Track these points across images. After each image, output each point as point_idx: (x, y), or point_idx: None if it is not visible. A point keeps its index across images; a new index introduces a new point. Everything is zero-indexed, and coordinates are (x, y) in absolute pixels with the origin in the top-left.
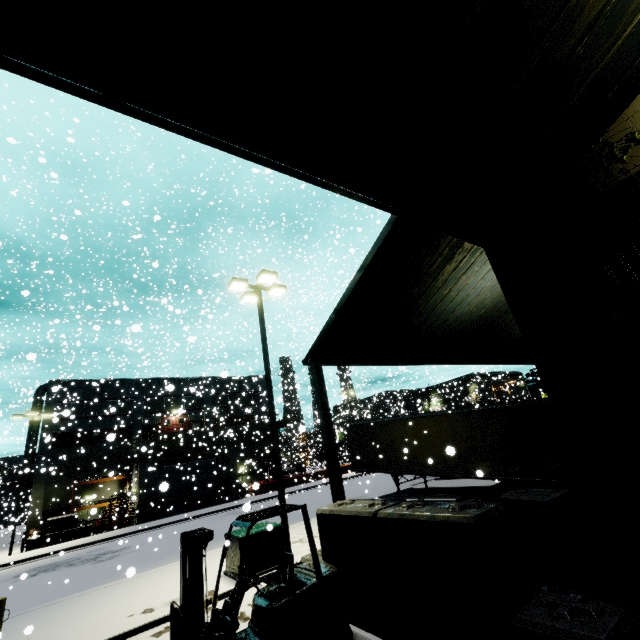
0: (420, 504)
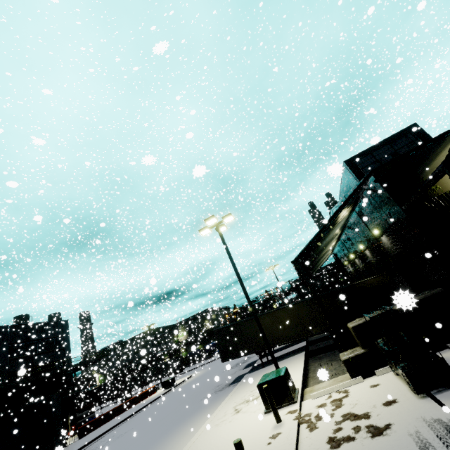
0: None
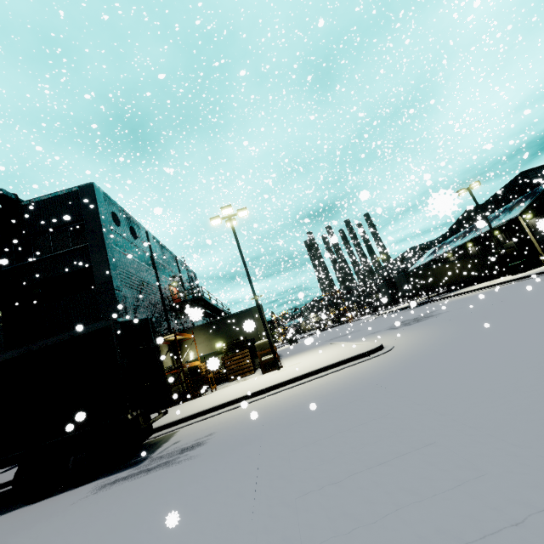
0: None
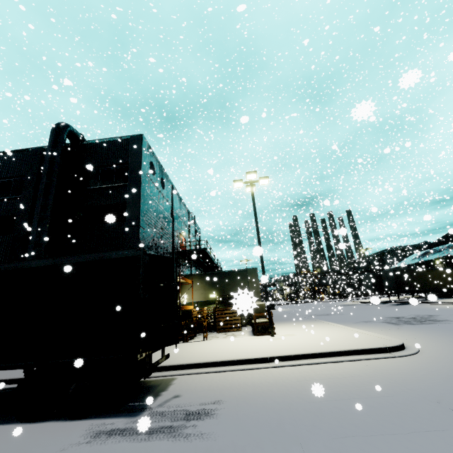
0: None
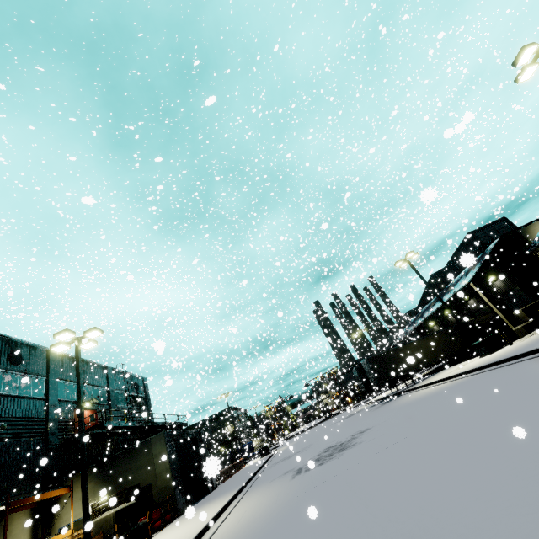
0: None
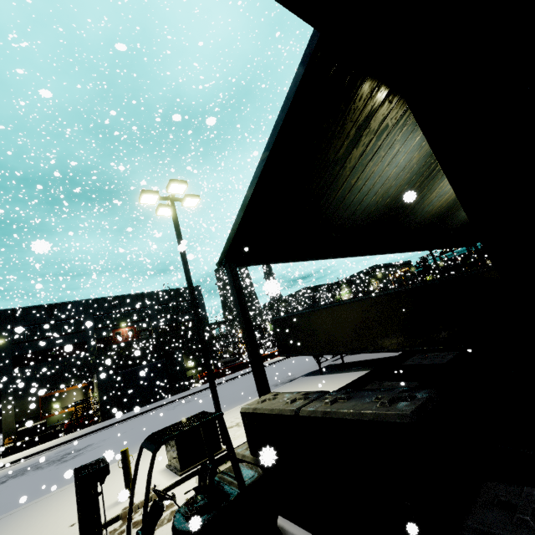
0: (344, 398)
